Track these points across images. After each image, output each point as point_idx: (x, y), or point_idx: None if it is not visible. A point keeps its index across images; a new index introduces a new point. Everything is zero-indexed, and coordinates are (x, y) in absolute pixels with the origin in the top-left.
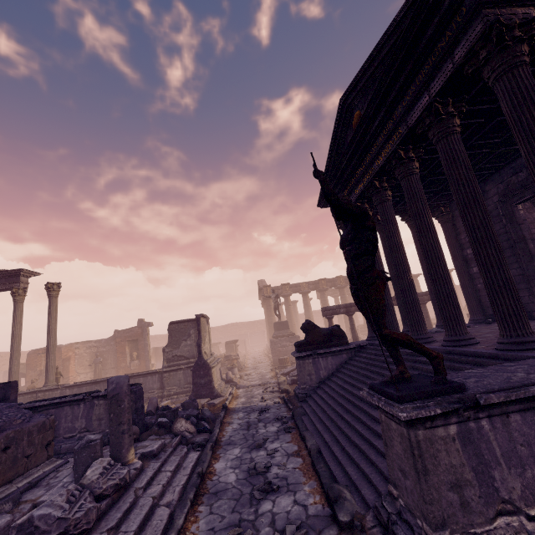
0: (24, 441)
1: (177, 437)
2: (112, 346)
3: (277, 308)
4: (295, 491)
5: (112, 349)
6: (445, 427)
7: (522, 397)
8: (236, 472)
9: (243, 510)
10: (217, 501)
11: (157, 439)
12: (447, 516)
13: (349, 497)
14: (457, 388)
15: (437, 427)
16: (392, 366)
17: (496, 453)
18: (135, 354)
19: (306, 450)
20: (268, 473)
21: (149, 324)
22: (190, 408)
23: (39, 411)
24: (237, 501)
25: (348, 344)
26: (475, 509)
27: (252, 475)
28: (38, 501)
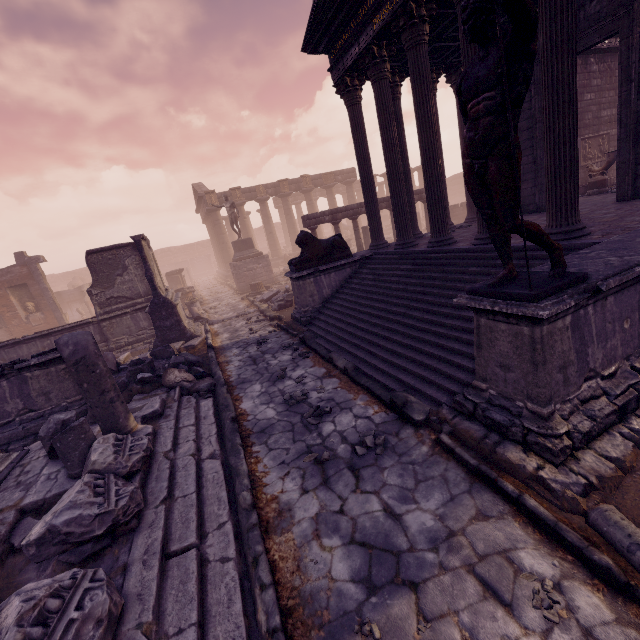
0: None
1: (176, 390)
2: None
3: (234, 221)
4: (349, 407)
5: None
6: (563, 319)
7: (629, 279)
8: (272, 407)
9: (305, 437)
10: (270, 437)
11: (146, 397)
12: (553, 393)
13: (414, 400)
14: (582, 278)
15: (557, 320)
16: (417, 273)
17: (592, 334)
18: (30, 304)
19: (337, 370)
20: (309, 399)
21: (38, 260)
22: (164, 356)
23: None
24: (293, 432)
25: (352, 257)
26: (572, 382)
27: (293, 405)
28: (22, 505)
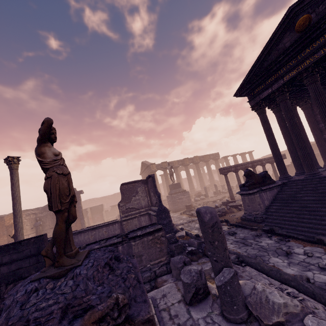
0: None
1: None
2: (49, 211)
3: (172, 174)
4: None
5: (49, 213)
6: None
7: None
8: (318, 273)
9: None
10: None
11: (199, 264)
12: None
13: None
14: None
15: None
16: None
17: None
18: None
19: None
20: None
21: (81, 192)
22: None
23: None
24: None
25: (275, 183)
26: None
27: None
28: None
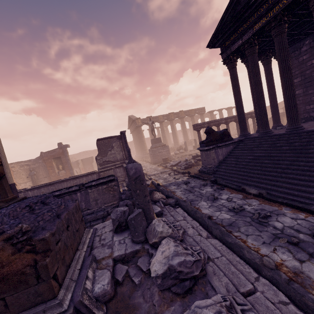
0: (72, 220)
1: (160, 202)
2: (40, 163)
3: (153, 129)
4: (282, 214)
5: (41, 165)
6: None
7: None
8: (224, 213)
9: (265, 229)
10: (239, 228)
11: None
12: None
13: None
14: None
15: None
16: (287, 144)
17: None
18: (60, 166)
19: (250, 195)
20: (246, 209)
21: (67, 146)
22: None
23: None
24: (253, 226)
25: (233, 140)
26: None
27: (237, 212)
28: (114, 256)
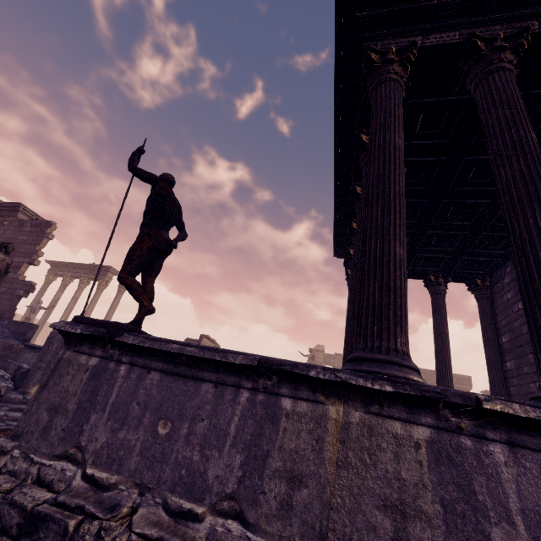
0: None
1: None
2: None
3: None
4: None
5: None
6: (89, 357)
7: (155, 347)
8: None
9: None
10: None
11: None
12: (27, 431)
13: None
14: (120, 325)
15: (84, 354)
16: None
17: (110, 399)
18: None
19: None
20: None
21: None
22: None
23: (36, 352)
24: None
25: None
26: (51, 438)
27: None
28: None
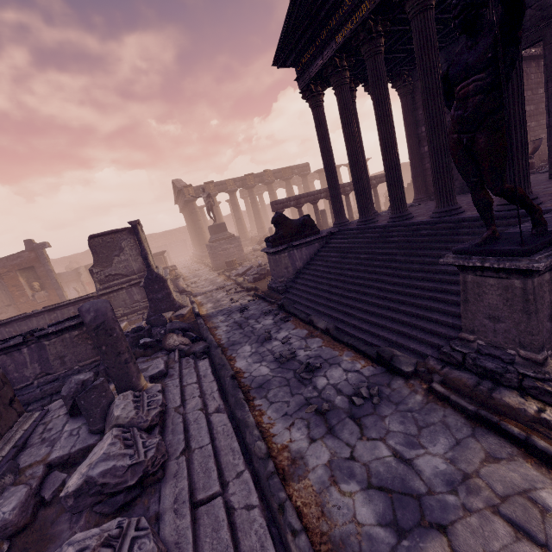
0: None
1: (175, 352)
2: None
3: (210, 209)
4: (337, 363)
5: None
6: (549, 272)
7: None
8: (265, 365)
9: (302, 391)
10: (268, 392)
11: (149, 360)
12: (545, 340)
13: (399, 354)
14: None
15: (545, 273)
16: (382, 244)
17: None
18: (36, 284)
19: (318, 331)
20: (298, 357)
21: (44, 246)
22: (158, 324)
23: None
24: (289, 386)
25: (319, 233)
26: None
27: (283, 362)
28: (49, 459)
